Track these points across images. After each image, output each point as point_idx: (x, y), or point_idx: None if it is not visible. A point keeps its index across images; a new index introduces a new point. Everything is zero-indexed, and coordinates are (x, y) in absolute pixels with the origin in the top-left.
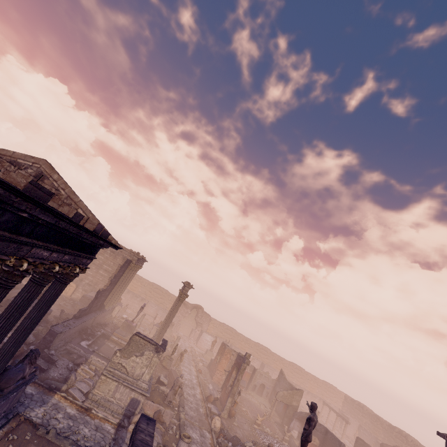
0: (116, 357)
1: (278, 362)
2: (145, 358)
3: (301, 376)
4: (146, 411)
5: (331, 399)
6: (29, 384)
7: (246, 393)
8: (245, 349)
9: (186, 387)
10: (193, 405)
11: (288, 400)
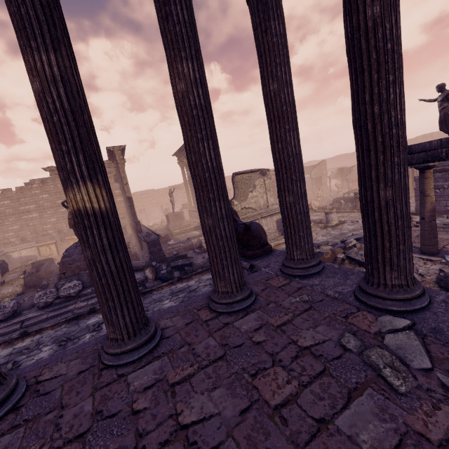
0: (237, 207)
1: None
2: (259, 188)
3: None
4: None
5: None
6: (200, 276)
7: None
8: None
9: None
10: None
11: (320, 173)
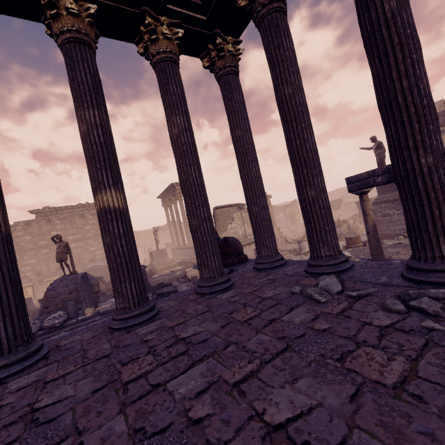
0: None
1: None
2: (237, 220)
3: None
4: None
5: None
6: None
7: None
8: None
9: None
10: None
11: (292, 211)
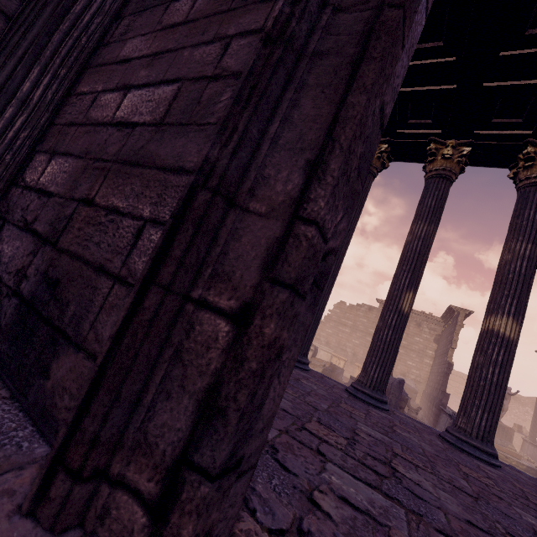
0: None
1: None
2: None
3: None
4: None
5: None
6: None
7: None
8: None
9: None
10: None
11: None
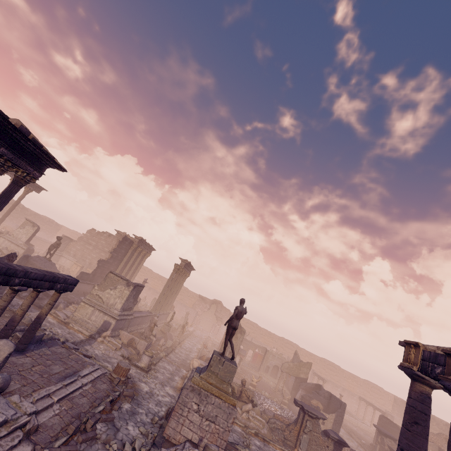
0: (95, 290)
1: (307, 357)
2: (118, 291)
3: (336, 374)
4: (123, 340)
5: (376, 401)
6: None
7: (257, 373)
8: (269, 344)
9: (182, 349)
10: (182, 357)
11: (295, 372)
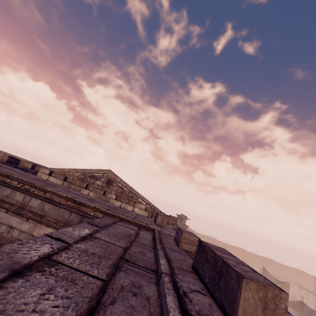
0: None
1: (253, 258)
2: None
3: (274, 267)
4: None
5: (303, 282)
6: None
7: None
8: None
9: None
10: None
11: None
